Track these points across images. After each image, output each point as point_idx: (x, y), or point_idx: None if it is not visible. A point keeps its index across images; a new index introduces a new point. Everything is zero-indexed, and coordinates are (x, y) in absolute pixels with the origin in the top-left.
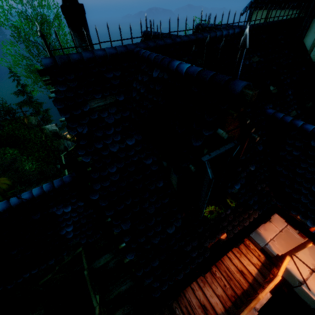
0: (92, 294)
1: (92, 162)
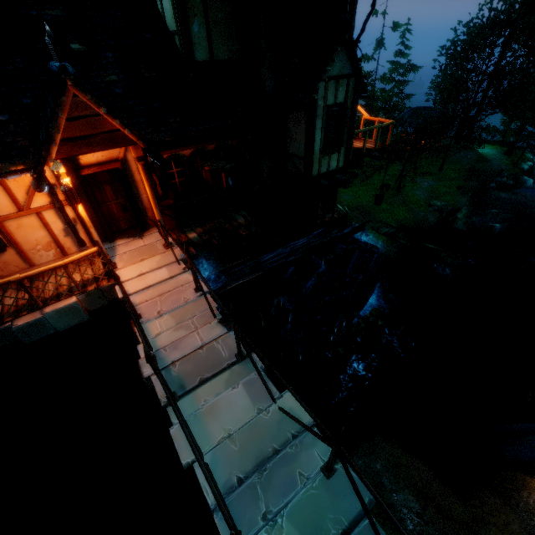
0: None
1: None
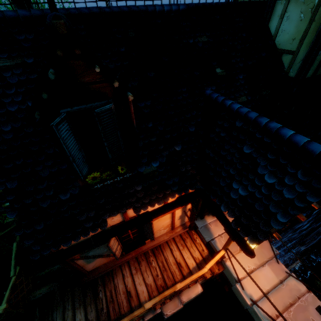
0: (13, 264)
1: None
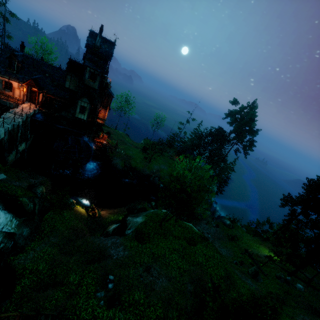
0: None
1: (1, 56)
